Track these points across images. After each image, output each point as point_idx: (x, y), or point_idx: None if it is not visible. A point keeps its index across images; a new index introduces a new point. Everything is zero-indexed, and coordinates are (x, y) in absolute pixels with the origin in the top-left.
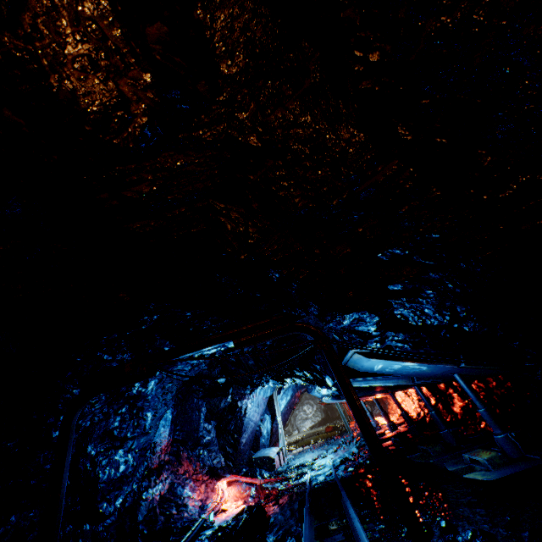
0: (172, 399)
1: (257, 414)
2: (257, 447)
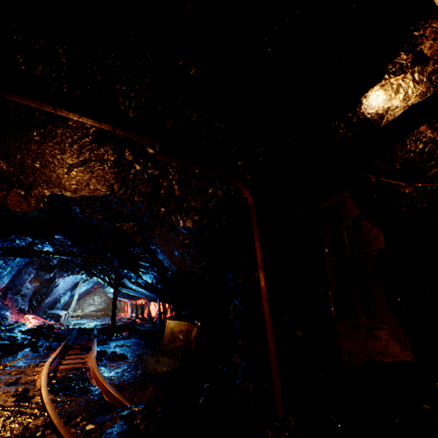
0: (23, 265)
1: (63, 289)
2: (52, 308)
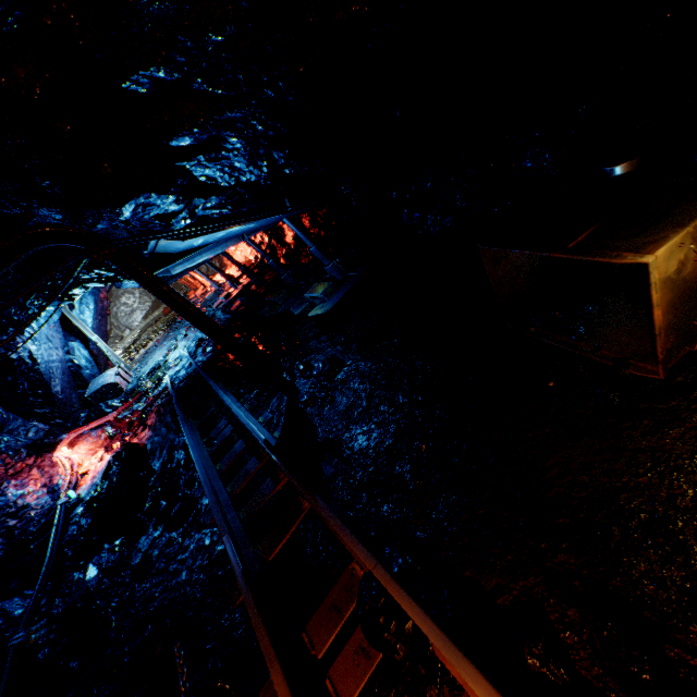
0: None
1: (55, 351)
2: (84, 383)
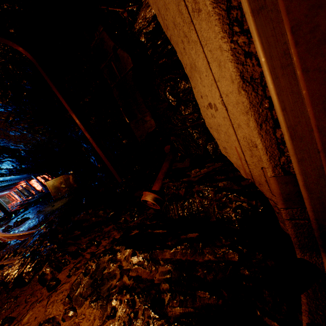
0: None
1: None
2: None
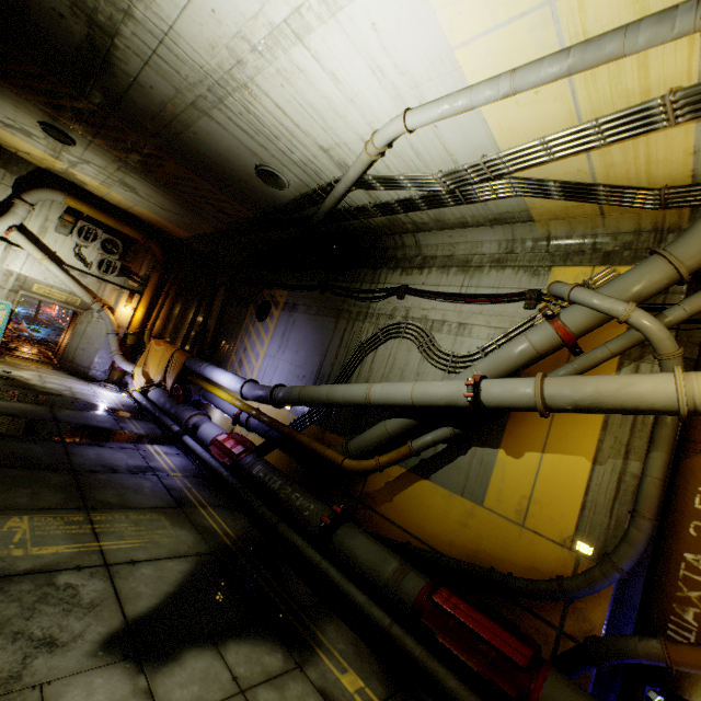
0: None
1: None
2: None
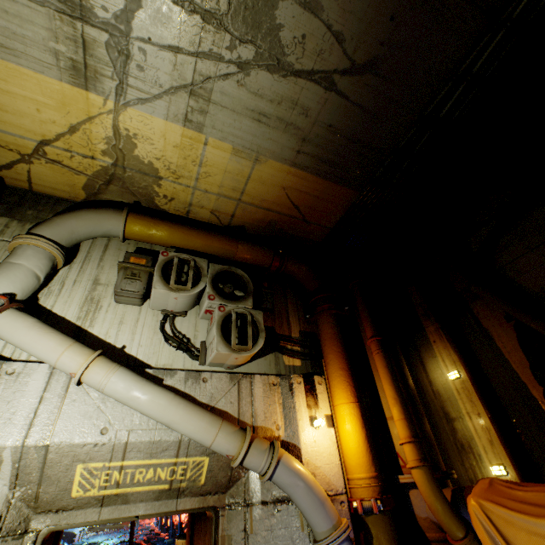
0: None
1: None
2: None
